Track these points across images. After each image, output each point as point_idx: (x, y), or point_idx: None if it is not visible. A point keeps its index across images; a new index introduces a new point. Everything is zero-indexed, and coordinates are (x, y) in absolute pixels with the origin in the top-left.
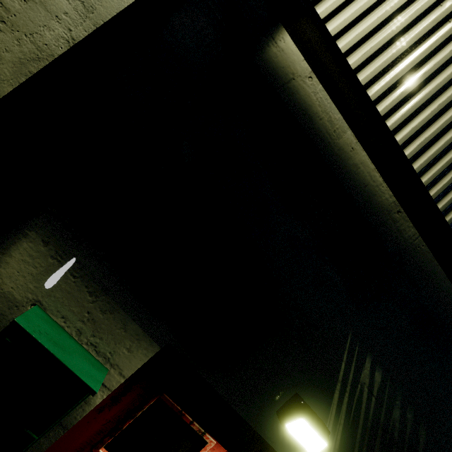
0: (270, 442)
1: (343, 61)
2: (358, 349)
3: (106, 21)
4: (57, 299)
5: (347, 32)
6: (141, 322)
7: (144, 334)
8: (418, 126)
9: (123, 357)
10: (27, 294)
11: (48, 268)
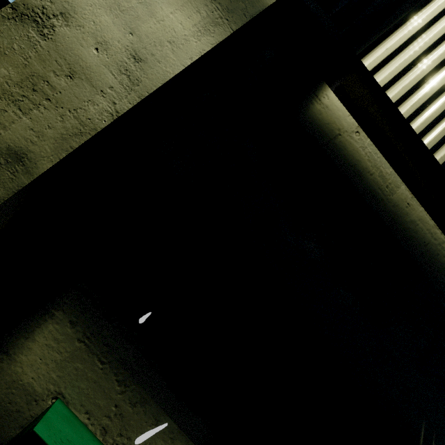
0: None
1: (400, 118)
2: (435, 444)
3: (151, 92)
4: (82, 390)
5: (393, 85)
6: (176, 416)
7: (179, 431)
8: None
9: None
10: (49, 385)
11: (74, 353)
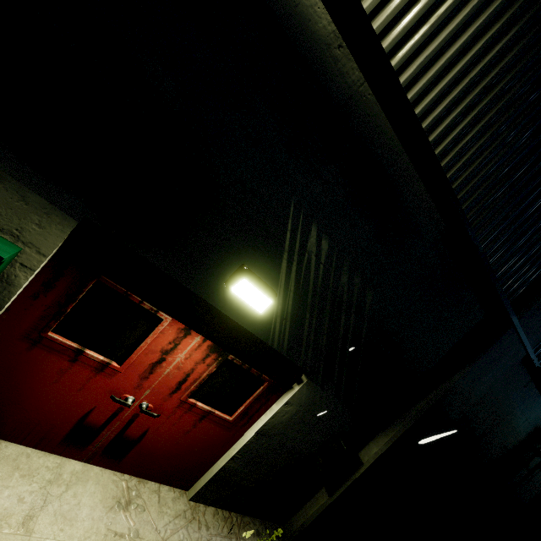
0: (224, 311)
1: None
2: (303, 217)
3: None
4: None
5: None
6: (43, 193)
7: (52, 207)
8: None
9: (35, 234)
10: None
11: None
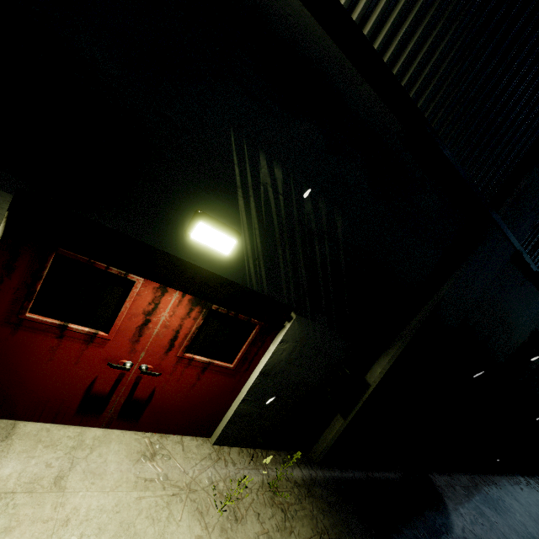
0: (192, 261)
1: None
2: (247, 147)
3: None
4: None
5: None
6: None
7: None
8: None
9: None
10: None
11: None
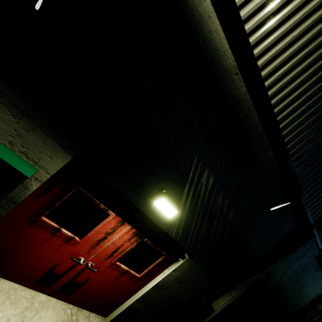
0: (147, 213)
1: None
2: (201, 164)
3: None
4: None
5: None
6: (56, 139)
7: (59, 147)
8: (260, 3)
9: (47, 161)
10: None
11: None
